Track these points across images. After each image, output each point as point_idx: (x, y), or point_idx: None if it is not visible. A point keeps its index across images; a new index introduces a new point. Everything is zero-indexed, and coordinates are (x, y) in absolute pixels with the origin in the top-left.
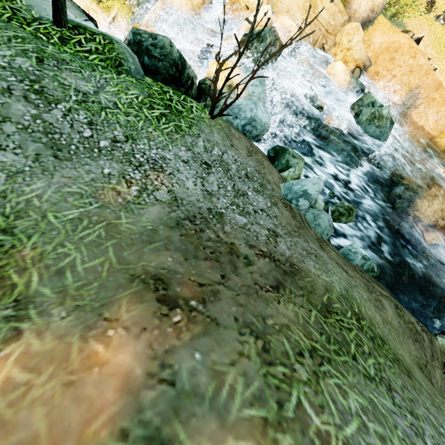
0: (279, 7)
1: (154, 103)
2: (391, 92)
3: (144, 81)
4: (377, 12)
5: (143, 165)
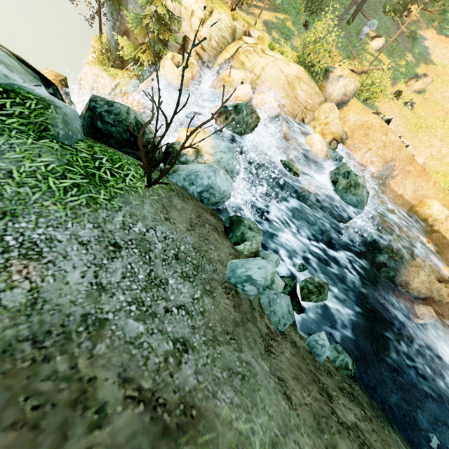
0: (261, 87)
1: (69, 171)
2: (368, 162)
3: (74, 146)
4: (349, 96)
5: (9, 251)
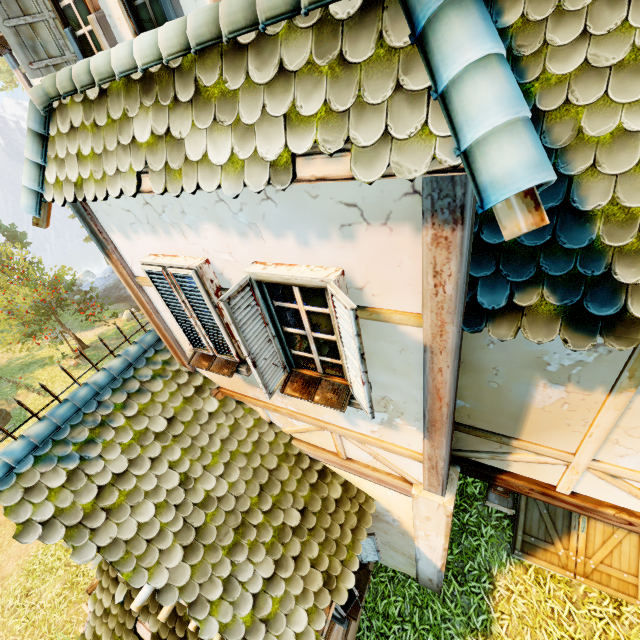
0: None
1: None
2: None
3: None
4: None
5: None
